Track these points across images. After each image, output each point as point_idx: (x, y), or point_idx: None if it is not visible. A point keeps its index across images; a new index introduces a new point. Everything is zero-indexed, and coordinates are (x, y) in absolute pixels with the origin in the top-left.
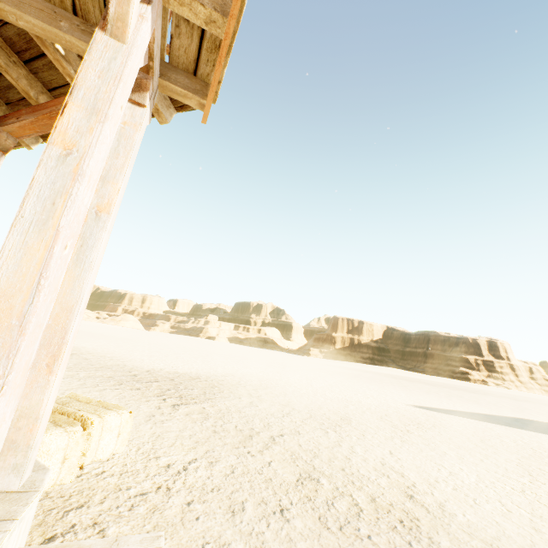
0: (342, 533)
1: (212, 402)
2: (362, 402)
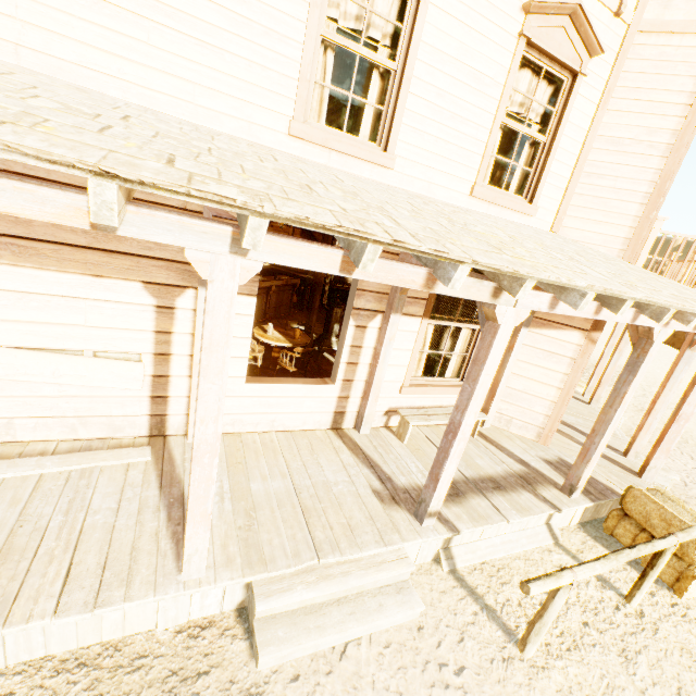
0: None
1: None
2: None
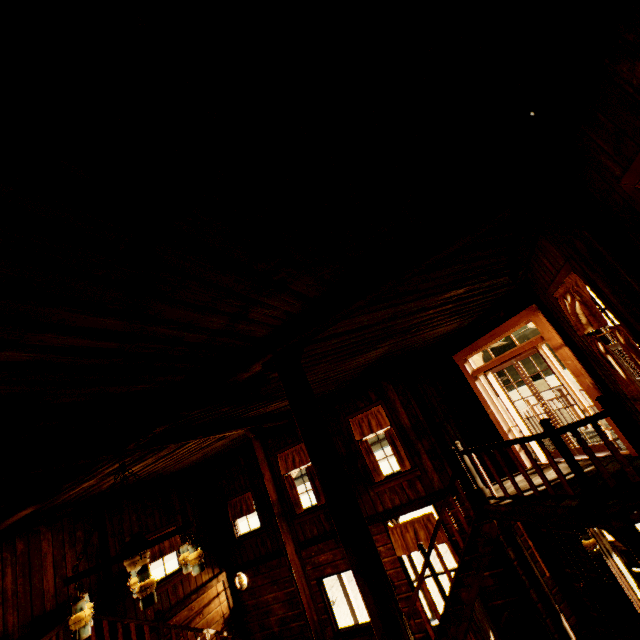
0: None
1: None
2: None
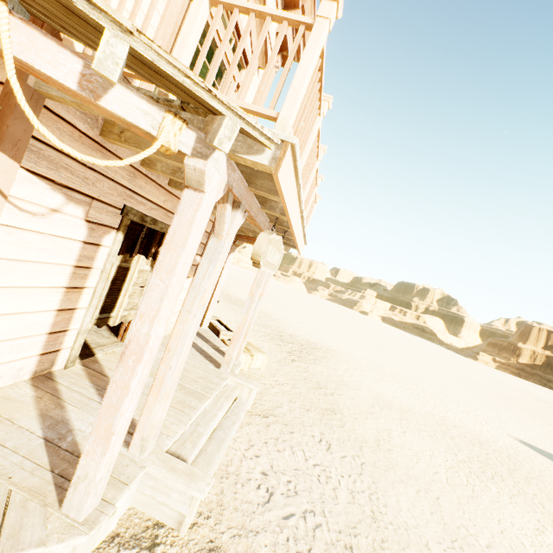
0: (325, 425)
1: (315, 366)
2: (449, 412)
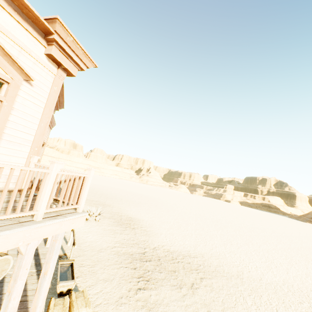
0: None
1: (160, 290)
2: None
